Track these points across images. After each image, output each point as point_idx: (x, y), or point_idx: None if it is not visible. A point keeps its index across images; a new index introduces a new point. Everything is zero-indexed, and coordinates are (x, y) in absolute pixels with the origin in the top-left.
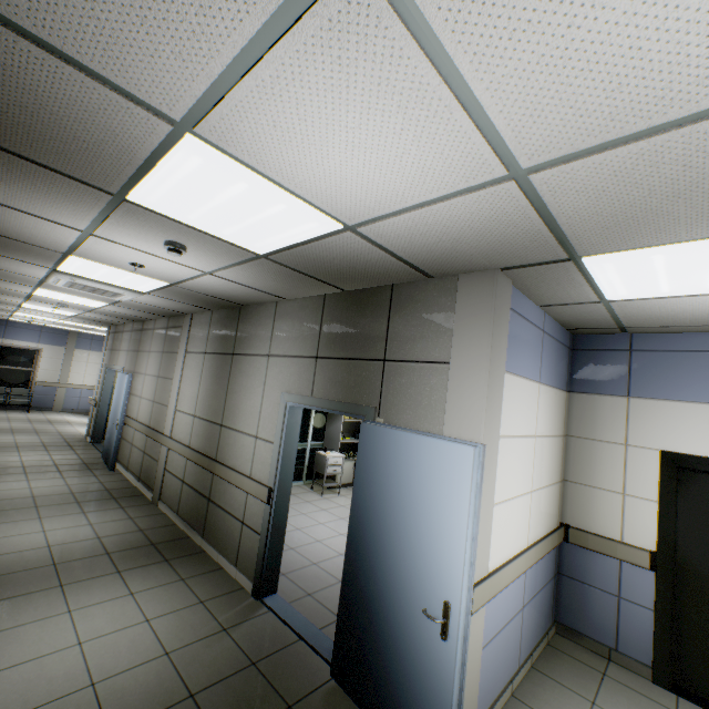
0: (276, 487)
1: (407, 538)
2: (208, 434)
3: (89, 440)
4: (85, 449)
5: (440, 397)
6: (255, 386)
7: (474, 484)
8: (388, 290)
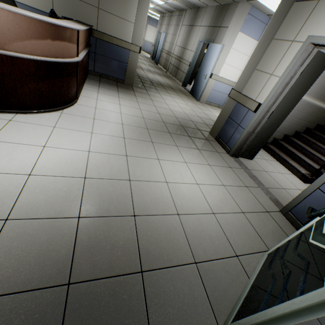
0: (191, 63)
1: (206, 65)
2: (181, 52)
3: (151, 58)
4: (150, 60)
5: (224, 36)
6: (194, 36)
7: (218, 53)
8: (228, 5)
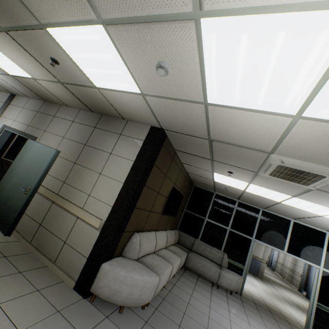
0: (302, 274)
1: (312, 278)
2: (293, 266)
3: (266, 265)
4: (266, 266)
5: None
6: None
7: None
8: None
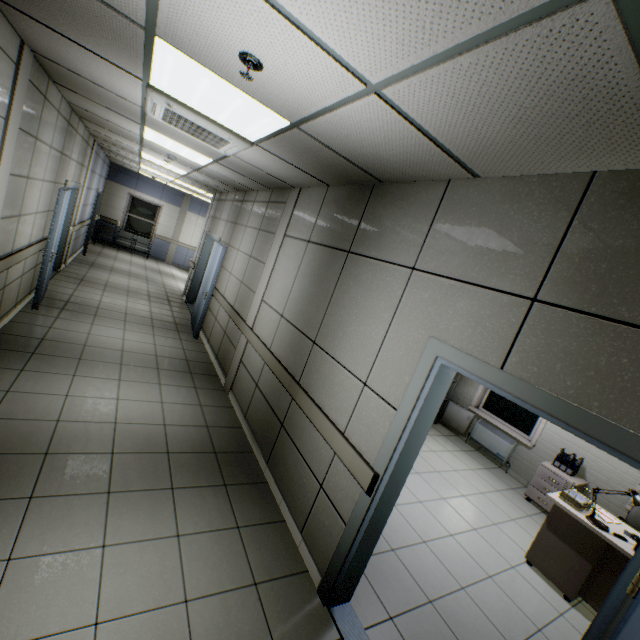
0: (385, 478)
1: None
2: (295, 346)
3: (184, 298)
4: (179, 307)
5: None
6: (377, 308)
7: None
8: None
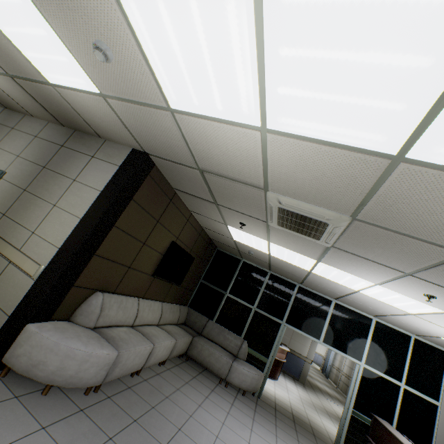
0: None
1: None
2: (349, 370)
3: (320, 370)
4: (320, 371)
5: None
6: None
7: None
8: None
